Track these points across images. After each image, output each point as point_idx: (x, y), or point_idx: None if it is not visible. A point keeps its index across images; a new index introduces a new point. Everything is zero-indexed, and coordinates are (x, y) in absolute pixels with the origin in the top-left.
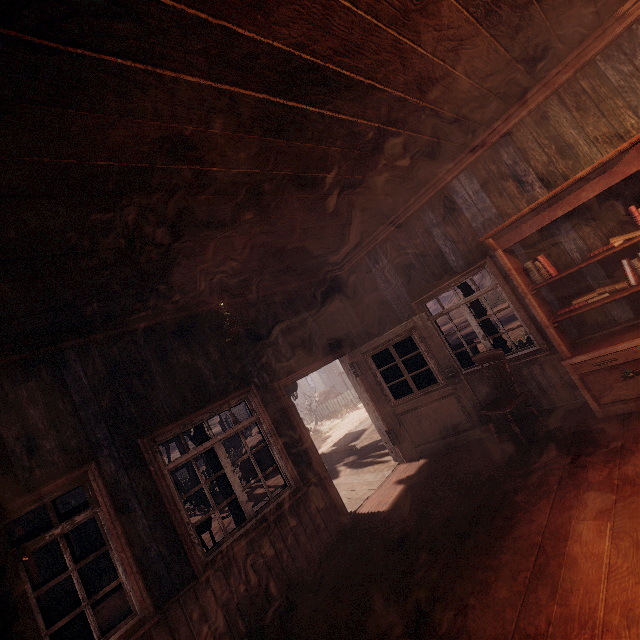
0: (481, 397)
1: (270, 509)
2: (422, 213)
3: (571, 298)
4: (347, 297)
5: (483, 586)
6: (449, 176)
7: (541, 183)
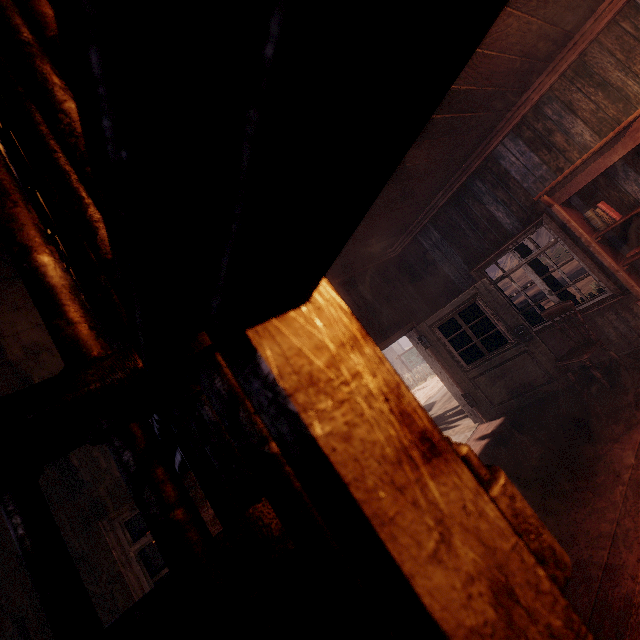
0: (555, 352)
1: None
2: (470, 184)
3: (639, 239)
4: (404, 277)
5: (581, 502)
6: (493, 143)
7: (591, 131)
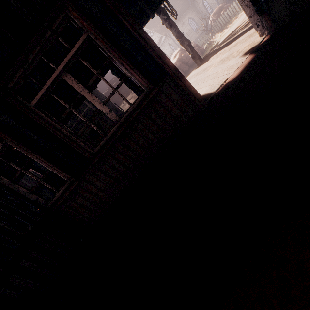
0: None
1: (129, 113)
2: None
3: None
4: None
5: None
6: None
7: None
